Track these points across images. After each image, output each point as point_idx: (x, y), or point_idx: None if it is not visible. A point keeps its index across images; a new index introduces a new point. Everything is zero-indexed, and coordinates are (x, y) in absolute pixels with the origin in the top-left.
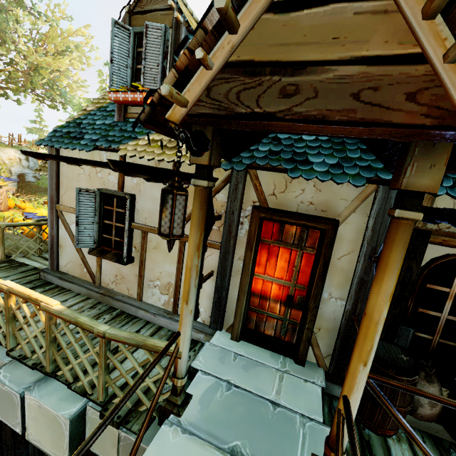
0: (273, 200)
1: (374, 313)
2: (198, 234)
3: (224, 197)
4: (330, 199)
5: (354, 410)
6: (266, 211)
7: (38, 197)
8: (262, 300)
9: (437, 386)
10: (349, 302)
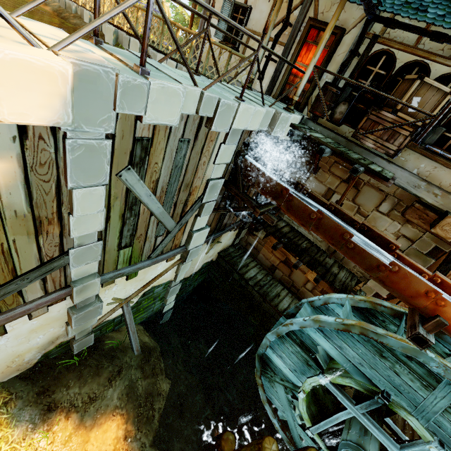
0: (321, 17)
1: (324, 36)
2: (279, 4)
3: (298, 13)
4: (348, 18)
5: (305, 78)
6: (314, 21)
7: None
8: (294, 78)
9: (345, 106)
10: (333, 79)
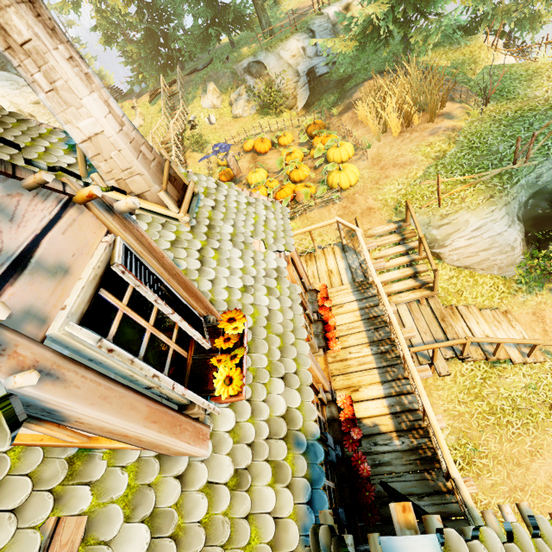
0: None
1: None
2: None
3: None
4: None
5: None
6: None
7: (324, 102)
8: None
9: None
10: None
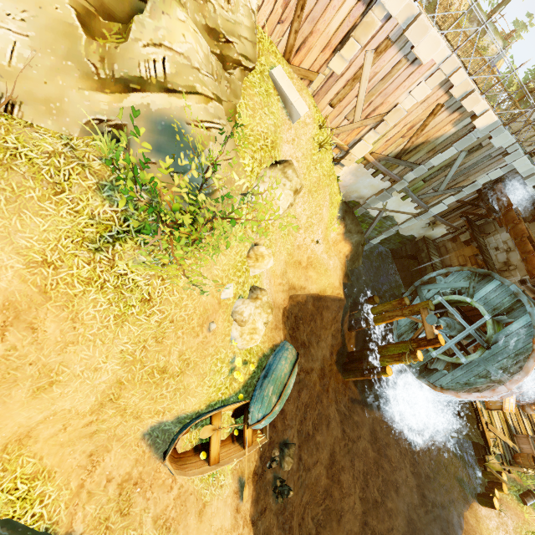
0: None
1: None
2: None
3: None
4: None
5: None
6: None
7: None
8: None
9: None
10: None
